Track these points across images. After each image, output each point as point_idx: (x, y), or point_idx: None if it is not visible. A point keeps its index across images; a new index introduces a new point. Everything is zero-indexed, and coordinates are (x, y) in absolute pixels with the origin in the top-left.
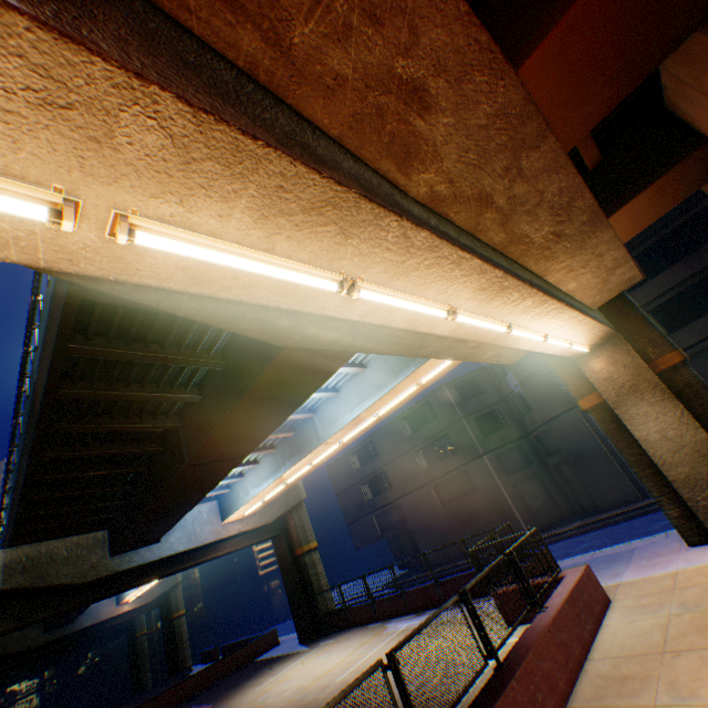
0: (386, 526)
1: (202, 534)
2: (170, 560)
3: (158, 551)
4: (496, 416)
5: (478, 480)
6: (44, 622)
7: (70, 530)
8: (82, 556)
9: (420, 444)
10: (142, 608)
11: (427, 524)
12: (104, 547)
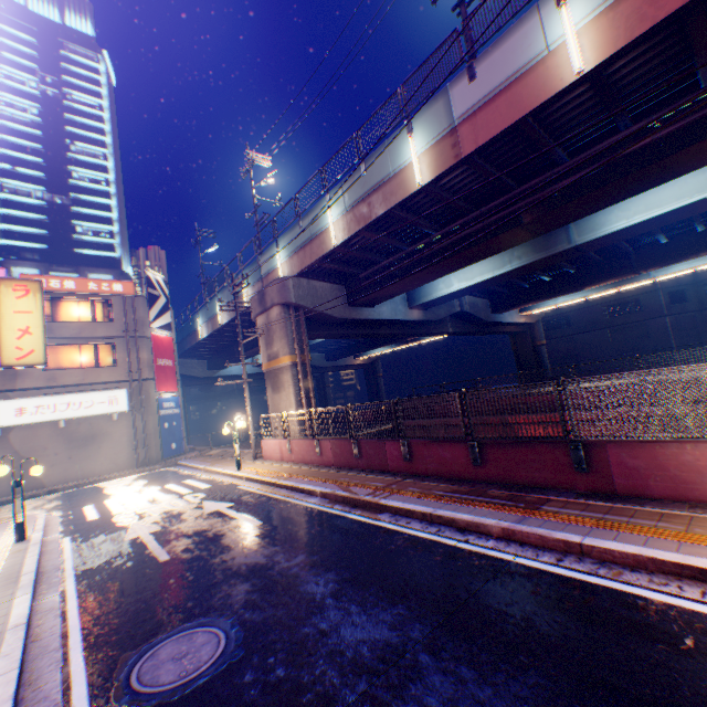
0: (553, 351)
1: (513, 318)
2: (494, 326)
3: (502, 319)
4: (681, 294)
5: (652, 331)
6: (324, 356)
7: (479, 296)
8: (484, 310)
9: (610, 302)
10: (360, 366)
11: (593, 353)
12: (488, 308)
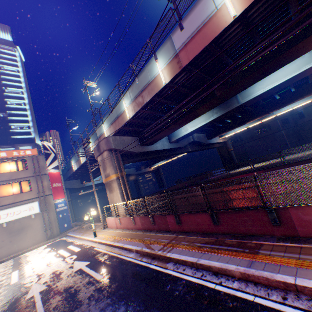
0: (236, 152)
1: (217, 140)
2: (209, 145)
3: (212, 141)
4: (286, 120)
5: (277, 138)
6: (135, 169)
7: (200, 132)
8: (203, 138)
9: (257, 127)
10: (152, 171)
11: (254, 151)
12: (205, 138)
